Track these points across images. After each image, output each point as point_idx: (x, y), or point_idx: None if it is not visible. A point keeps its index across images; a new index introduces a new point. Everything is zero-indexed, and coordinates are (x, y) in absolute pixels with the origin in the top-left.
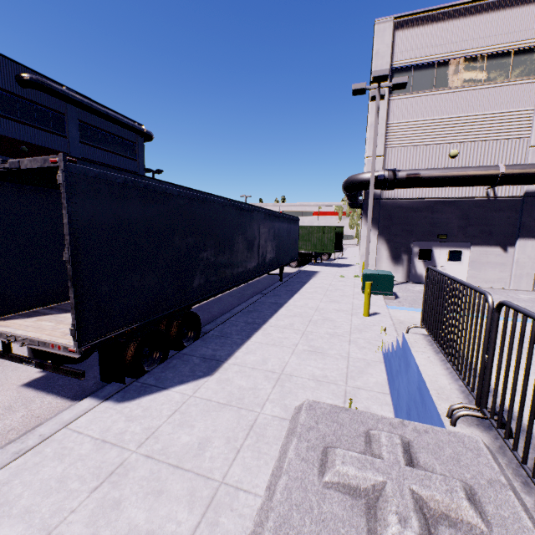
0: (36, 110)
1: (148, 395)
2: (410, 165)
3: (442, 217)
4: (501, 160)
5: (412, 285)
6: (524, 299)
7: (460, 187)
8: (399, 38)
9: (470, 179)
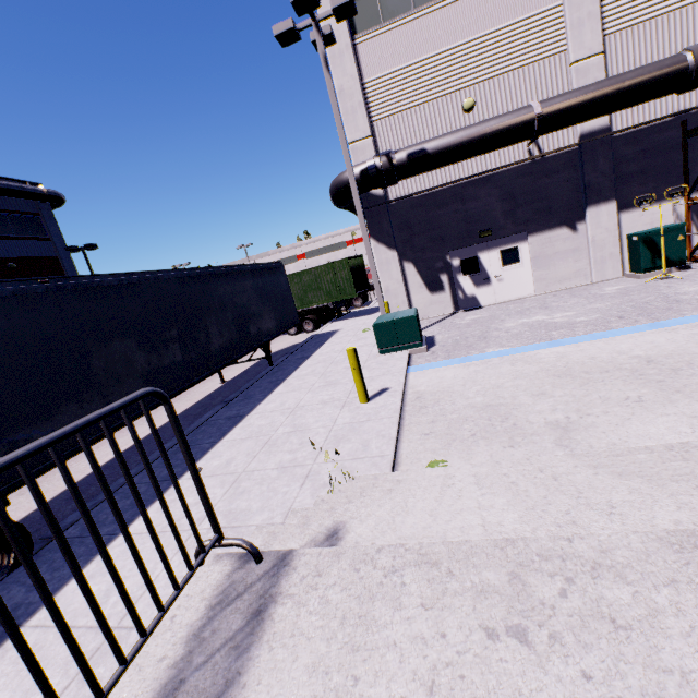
0: None
1: None
2: (414, 140)
3: (478, 205)
4: (537, 97)
5: (462, 315)
6: (611, 294)
7: (490, 154)
8: None
9: (497, 137)
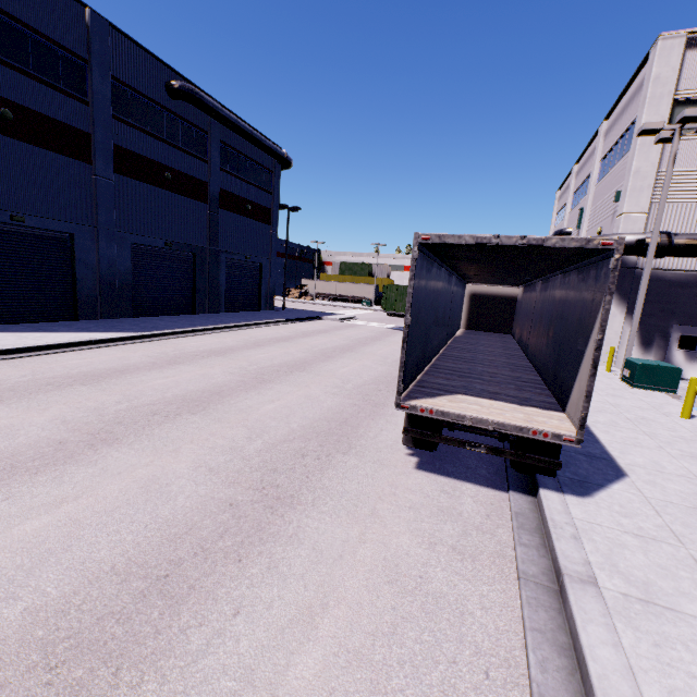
0: (181, 127)
1: (598, 492)
2: (683, 228)
3: None
4: None
5: None
6: None
7: None
8: (690, 59)
9: None
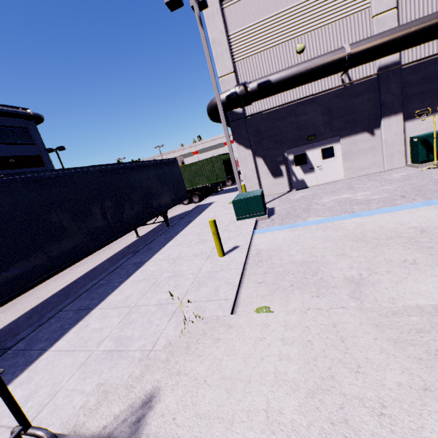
0: None
1: None
2: (263, 74)
3: (306, 118)
4: (348, 41)
5: (294, 193)
6: (397, 179)
7: (315, 82)
8: None
9: (319, 70)
